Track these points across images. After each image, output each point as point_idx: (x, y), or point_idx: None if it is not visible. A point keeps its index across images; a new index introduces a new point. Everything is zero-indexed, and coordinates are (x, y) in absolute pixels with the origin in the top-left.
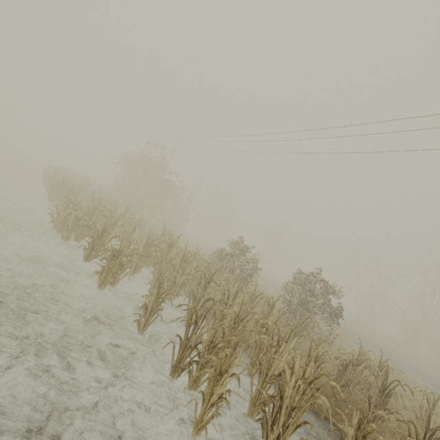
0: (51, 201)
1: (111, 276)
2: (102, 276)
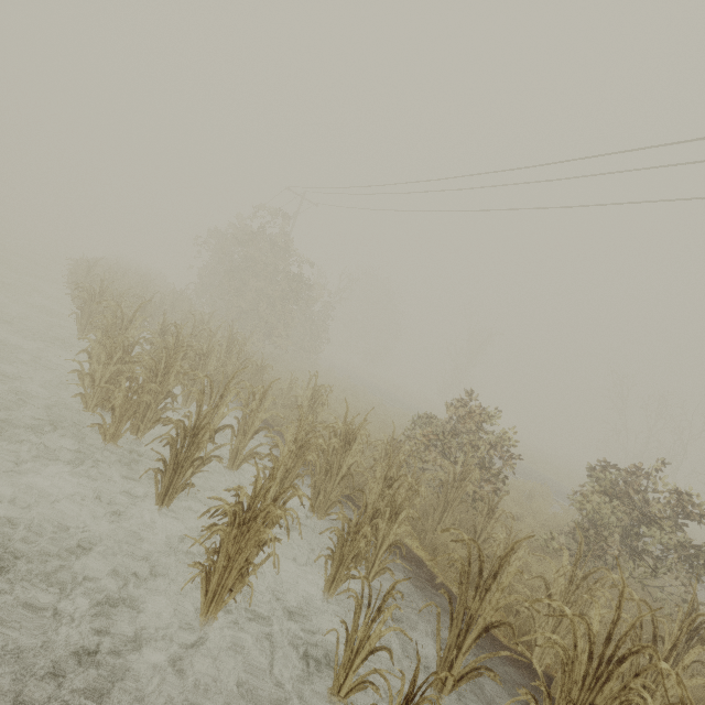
0: (83, 331)
1: (235, 579)
2: (211, 584)
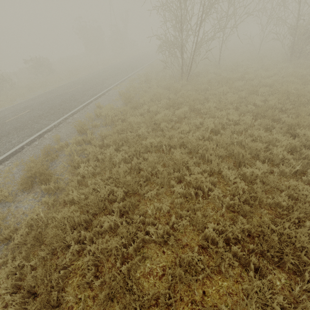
0: None
1: None
2: None
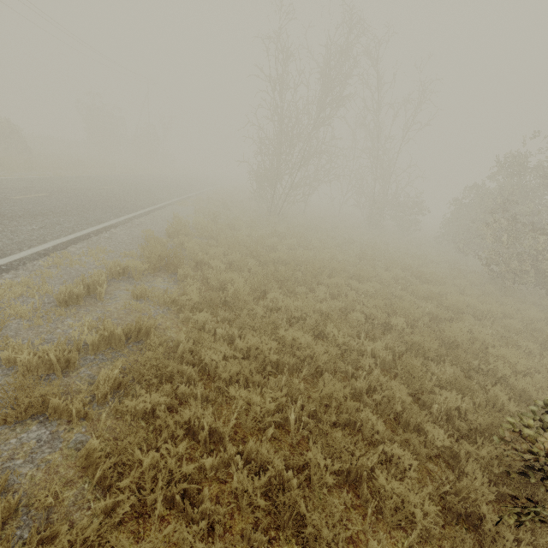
0: None
1: None
2: None
